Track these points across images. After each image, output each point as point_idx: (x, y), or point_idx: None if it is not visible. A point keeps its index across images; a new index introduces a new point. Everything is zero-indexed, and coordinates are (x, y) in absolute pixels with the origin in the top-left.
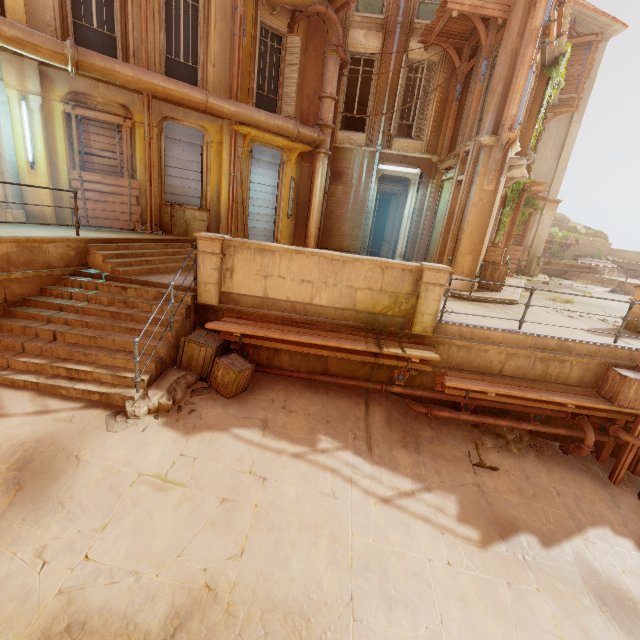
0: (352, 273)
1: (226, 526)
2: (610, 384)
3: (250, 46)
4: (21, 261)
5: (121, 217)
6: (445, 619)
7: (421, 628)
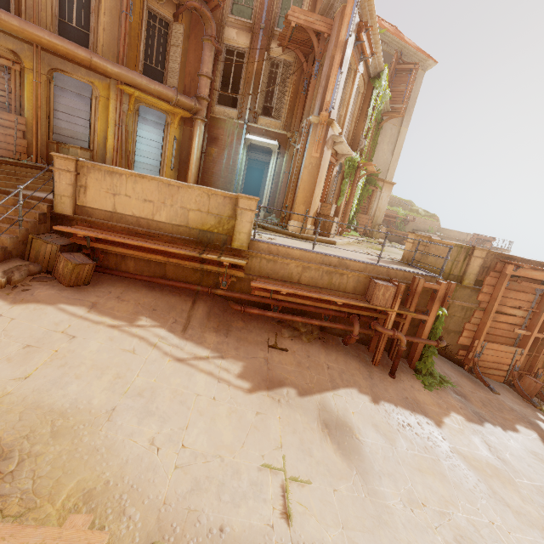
0: (185, 197)
1: (21, 361)
2: (370, 290)
3: (138, 25)
4: None
5: (6, 147)
6: (191, 427)
7: (166, 429)
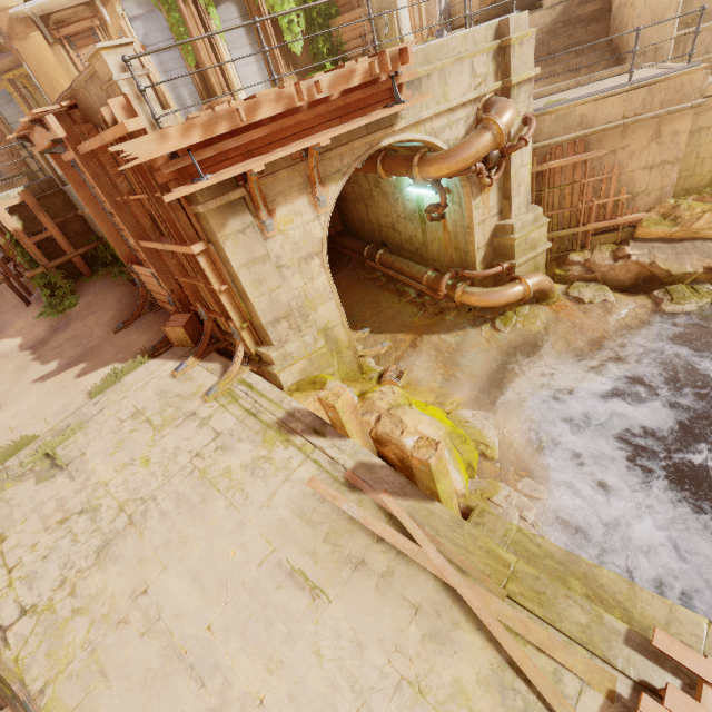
0: None
1: None
2: None
3: None
4: None
5: (14, 168)
6: None
7: None
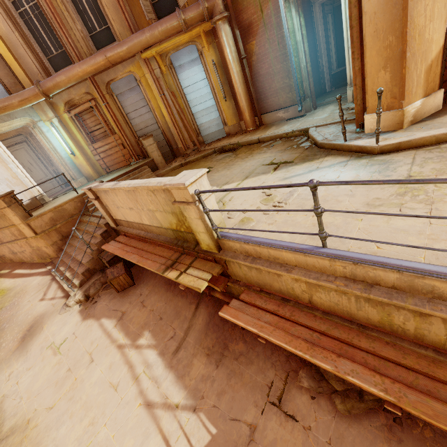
0: (142, 199)
1: (60, 387)
2: None
3: None
4: (59, 218)
5: (121, 160)
6: None
7: None
